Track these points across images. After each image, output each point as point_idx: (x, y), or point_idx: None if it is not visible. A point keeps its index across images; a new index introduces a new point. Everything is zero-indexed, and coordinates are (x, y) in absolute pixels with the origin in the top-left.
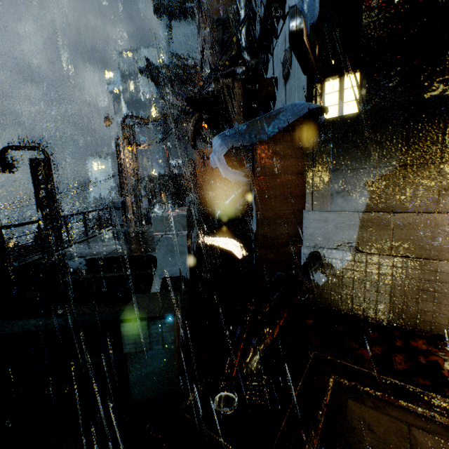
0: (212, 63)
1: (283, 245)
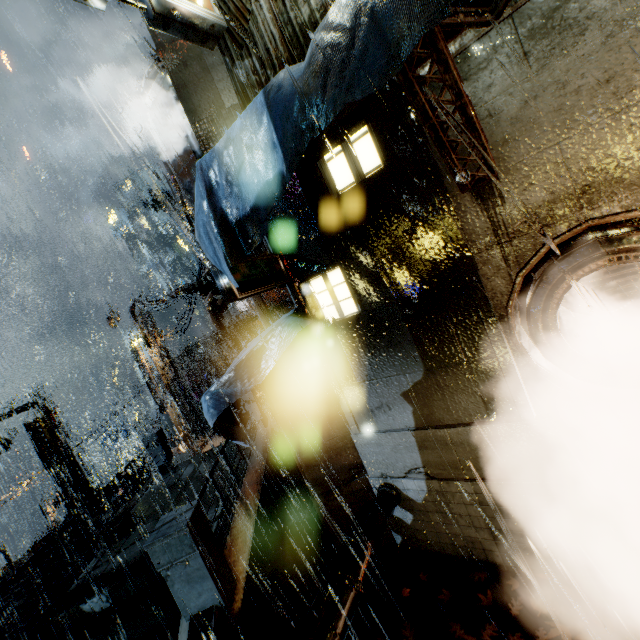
0: None
1: (345, 482)
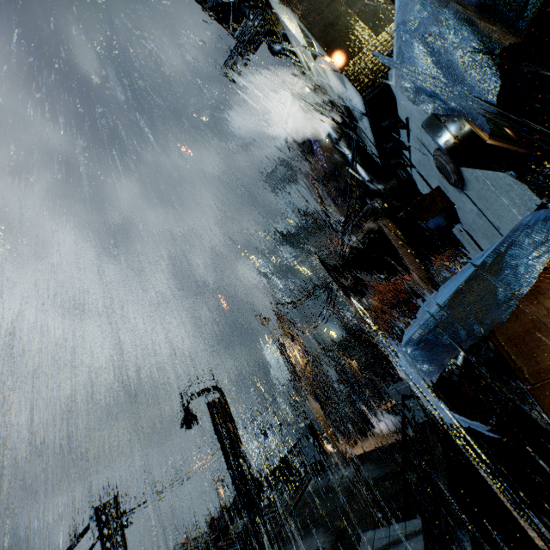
0: (340, 215)
1: None
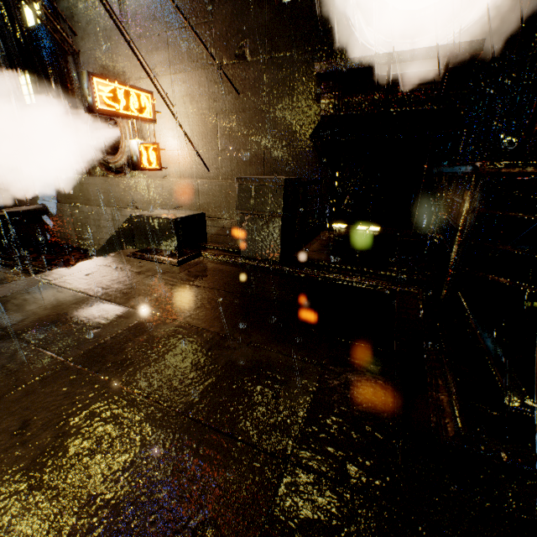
0: None
1: (26, 200)
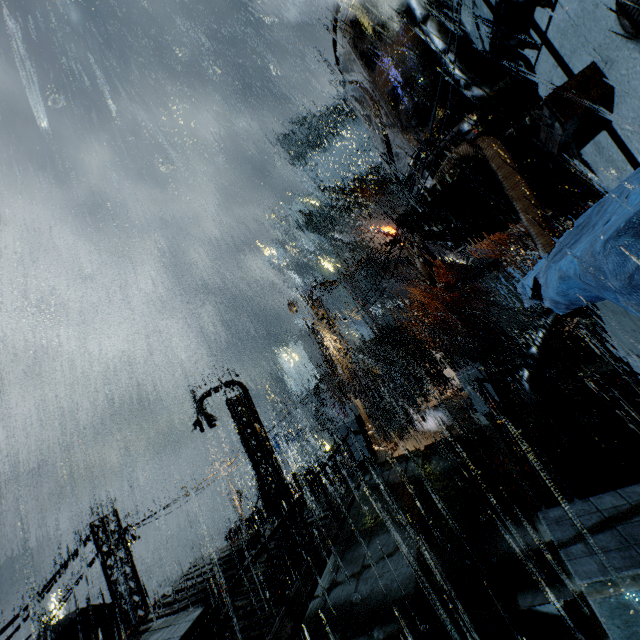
0: (411, 148)
1: None
